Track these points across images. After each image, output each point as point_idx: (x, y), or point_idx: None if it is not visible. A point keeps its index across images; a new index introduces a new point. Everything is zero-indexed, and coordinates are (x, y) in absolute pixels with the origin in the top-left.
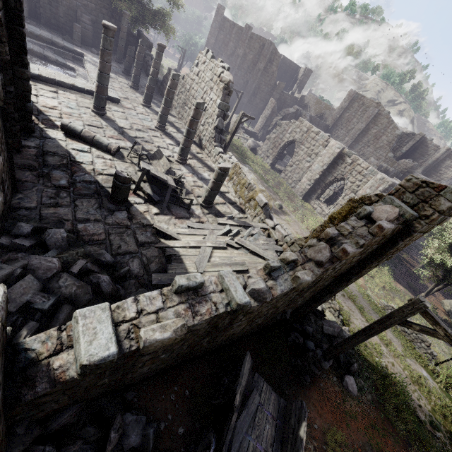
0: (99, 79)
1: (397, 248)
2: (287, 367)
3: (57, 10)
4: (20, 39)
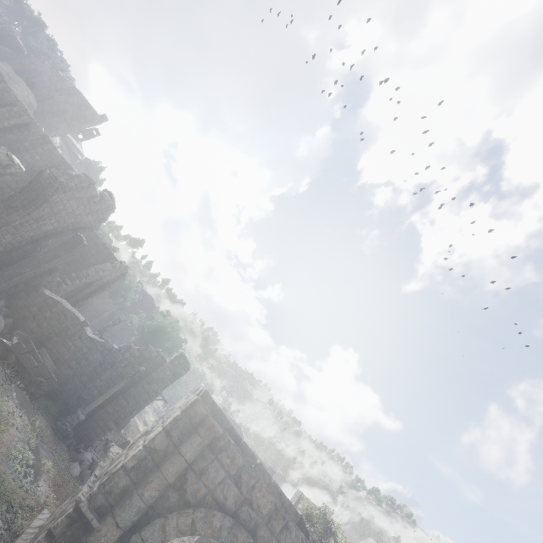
0: (99, 330)
1: (159, 377)
2: (52, 419)
3: (107, 333)
4: (90, 296)
